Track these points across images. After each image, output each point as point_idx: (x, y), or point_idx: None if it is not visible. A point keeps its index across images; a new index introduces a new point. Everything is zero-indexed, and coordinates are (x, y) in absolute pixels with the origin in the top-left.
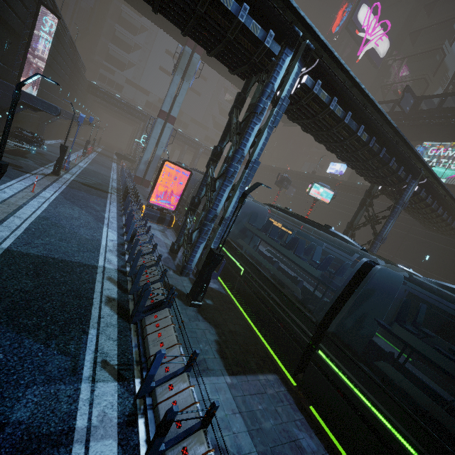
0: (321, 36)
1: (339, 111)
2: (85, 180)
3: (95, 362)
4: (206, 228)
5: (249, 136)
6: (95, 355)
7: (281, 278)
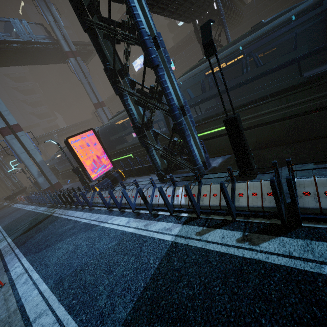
0: None
1: None
2: (20, 230)
3: None
4: (183, 125)
5: (136, 11)
6: None
7: (271, 91)
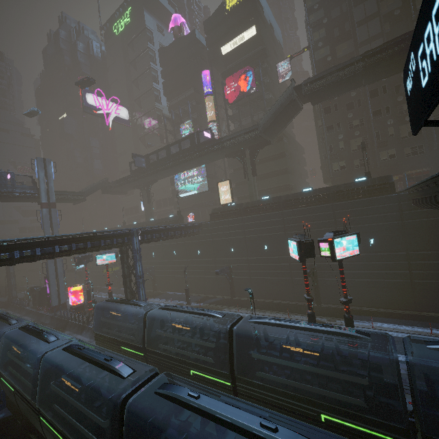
0: None
1: (28, 253)
2: None
3: None
4: None
5: None
6: None
7: (27, 383)
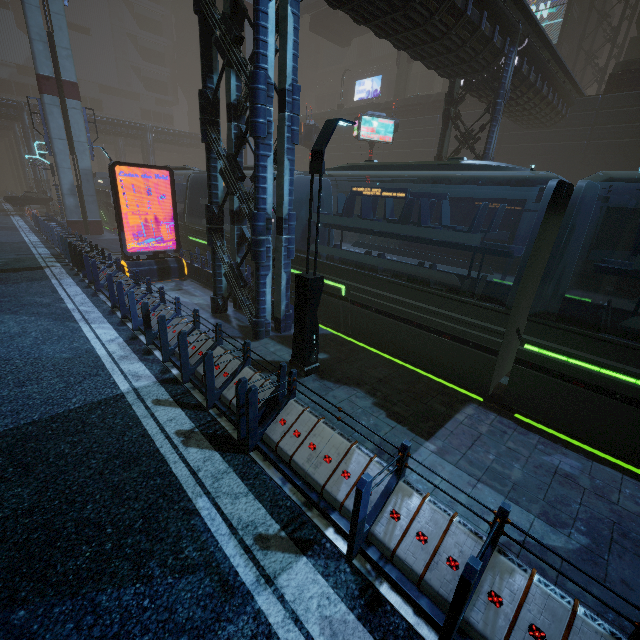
0: None
1: None
2: None
3: (247, 550)
4: (263, 248)
5: (264, 35)
6: (237, 537)
7: (416, 272)
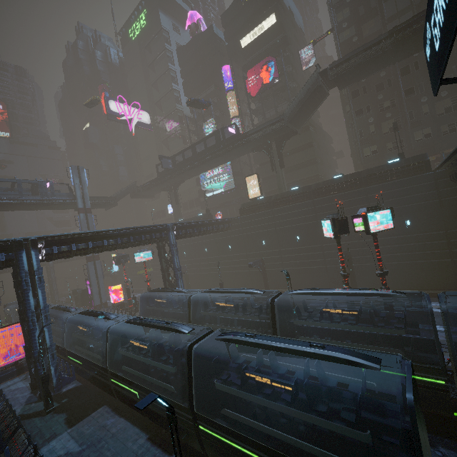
0: (34, 236)
1: (82, 246)
2: None
3: None
4: (38, 363)
5: (29, 301)
6: None
7: (94, 355)
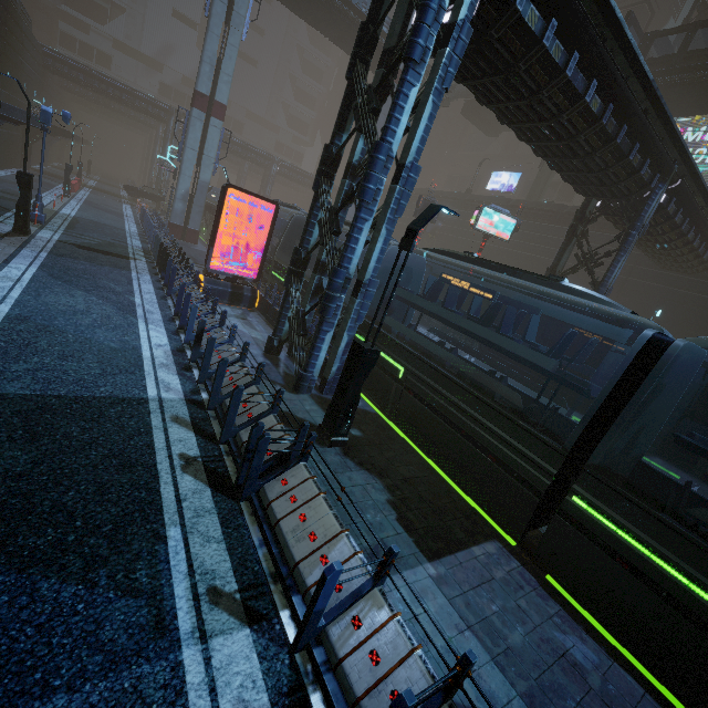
0: None
1: (557, 52)
2: (81, 239)
3: (196, 597)
4: (333, 305)
5: (399, 114)
6: (192, 580)
7: (480, 378)
